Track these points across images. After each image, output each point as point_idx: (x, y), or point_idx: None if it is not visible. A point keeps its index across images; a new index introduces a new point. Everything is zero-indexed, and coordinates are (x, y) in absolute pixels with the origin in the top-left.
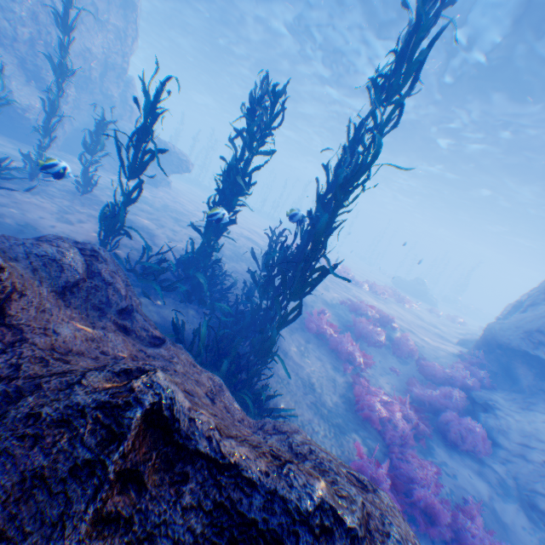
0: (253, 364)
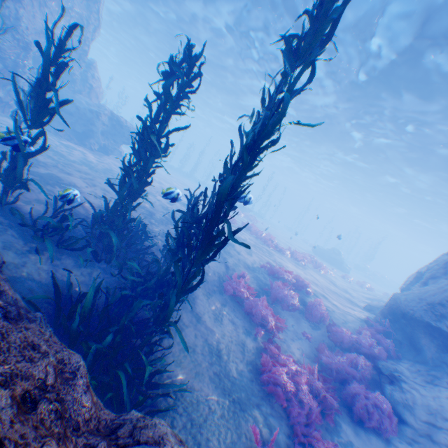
0: (152, 331)
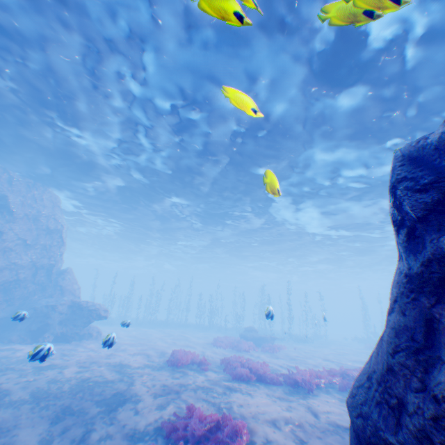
0: None
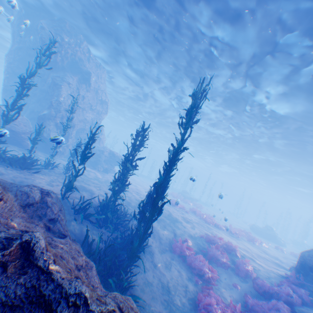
0: (126, 265)
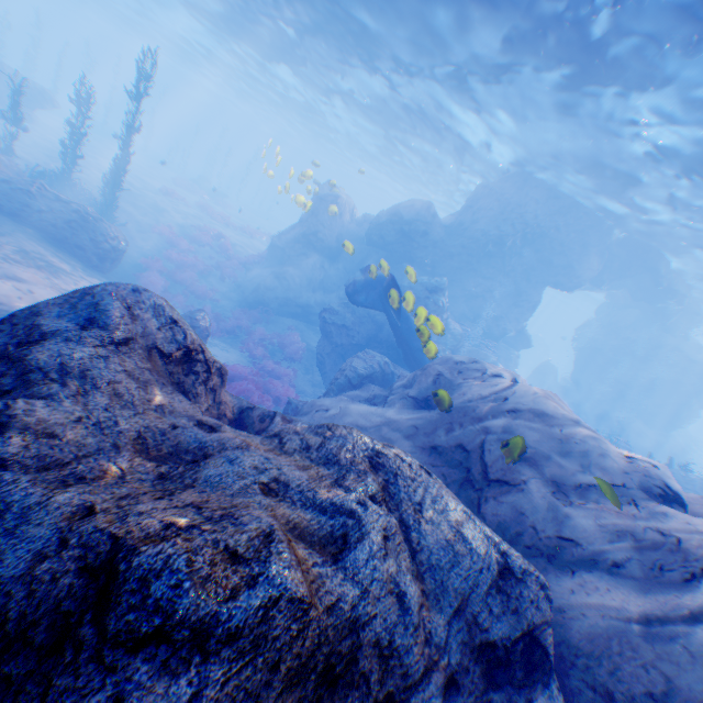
0: None
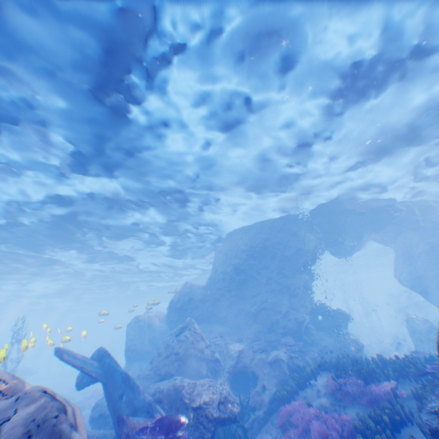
0: None
